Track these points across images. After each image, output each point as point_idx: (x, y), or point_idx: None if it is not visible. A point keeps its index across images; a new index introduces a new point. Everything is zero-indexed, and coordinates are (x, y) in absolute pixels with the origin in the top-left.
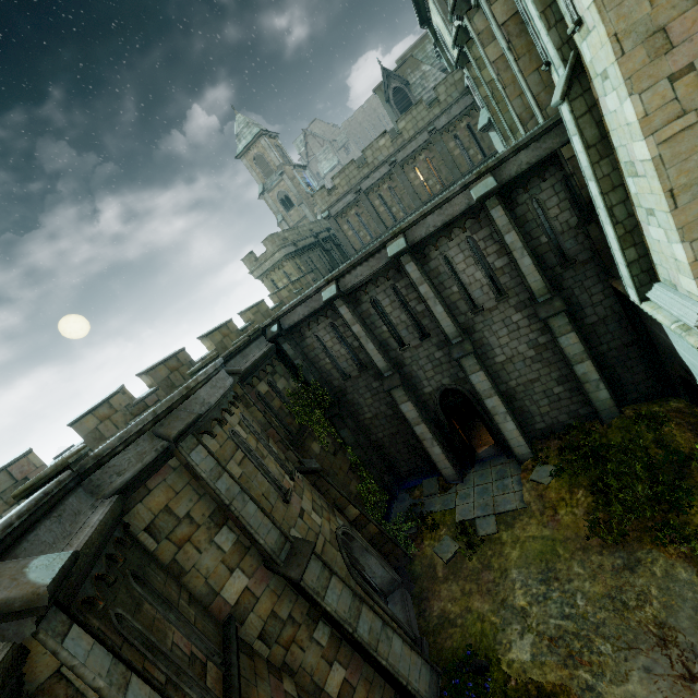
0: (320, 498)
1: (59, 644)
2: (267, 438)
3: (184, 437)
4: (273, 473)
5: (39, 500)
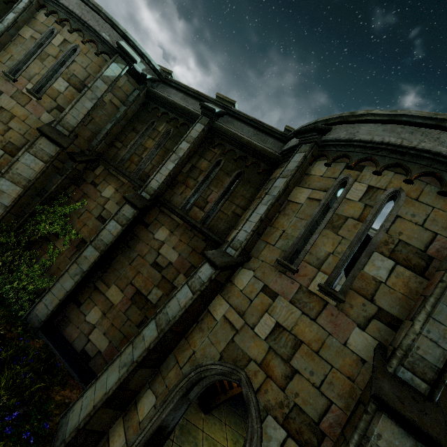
0: (317, 390)
1: (198, 121)
2: (404, 262)
3: (306, 141)
4: (312, 241)
5: (256, 120)
